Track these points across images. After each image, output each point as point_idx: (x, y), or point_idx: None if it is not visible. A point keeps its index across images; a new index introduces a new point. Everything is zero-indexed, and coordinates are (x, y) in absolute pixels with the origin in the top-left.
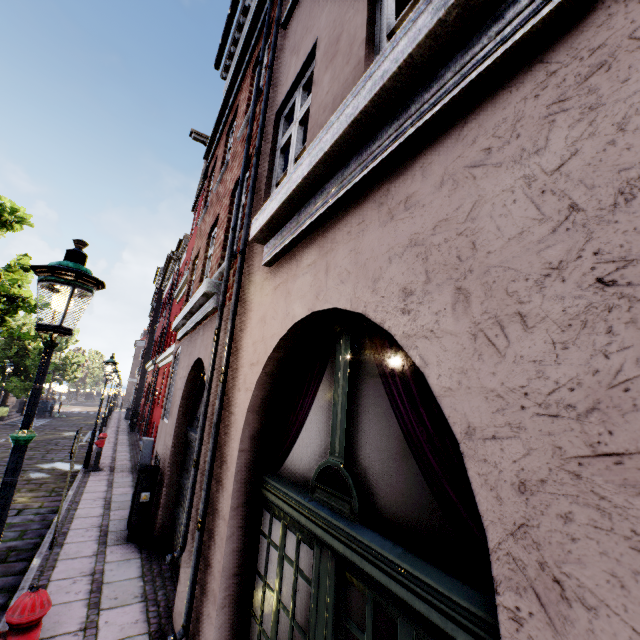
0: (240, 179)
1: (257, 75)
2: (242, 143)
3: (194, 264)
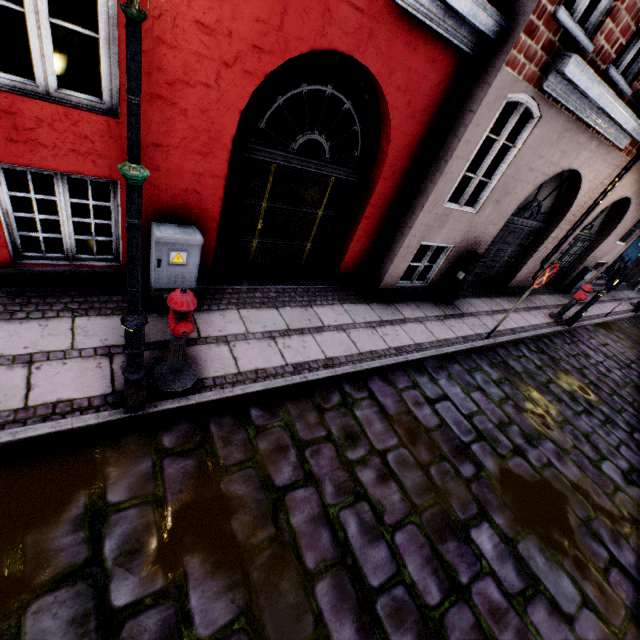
0: None
1: None
2: None
3: None
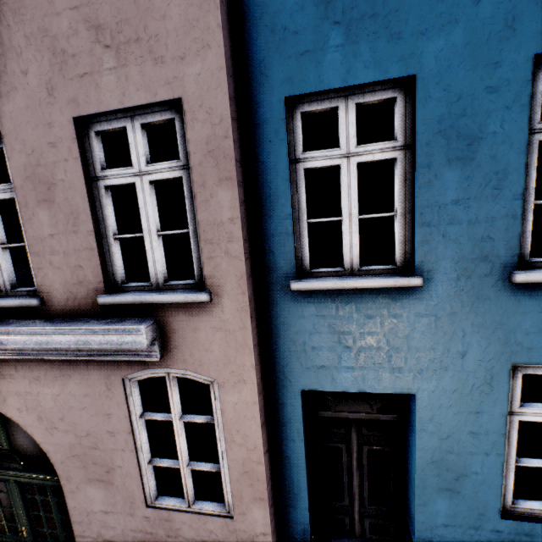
0: None
1: None
2: None
3: None
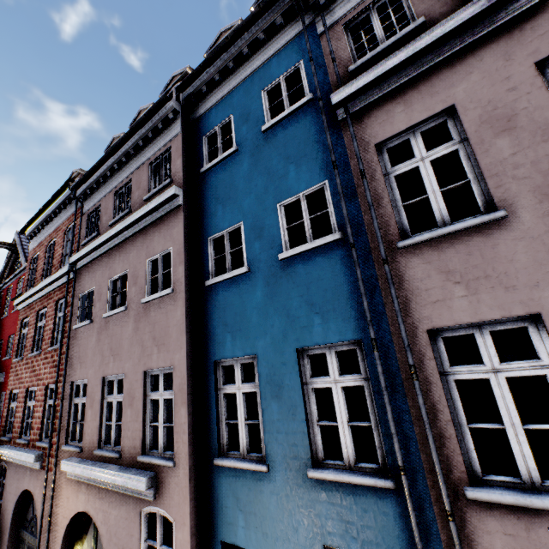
0: (53, 407)
1: (60, 343)
2: (52, 358)
3: (11, 392)
